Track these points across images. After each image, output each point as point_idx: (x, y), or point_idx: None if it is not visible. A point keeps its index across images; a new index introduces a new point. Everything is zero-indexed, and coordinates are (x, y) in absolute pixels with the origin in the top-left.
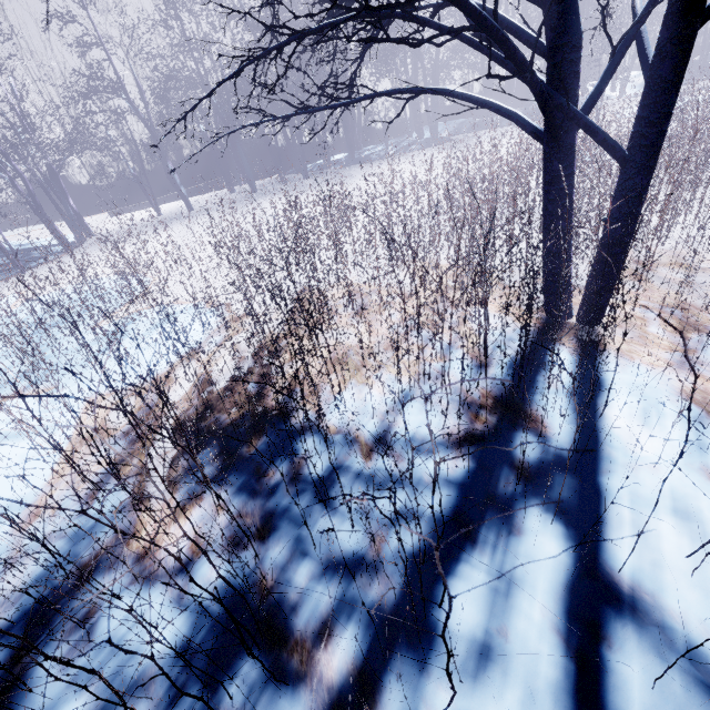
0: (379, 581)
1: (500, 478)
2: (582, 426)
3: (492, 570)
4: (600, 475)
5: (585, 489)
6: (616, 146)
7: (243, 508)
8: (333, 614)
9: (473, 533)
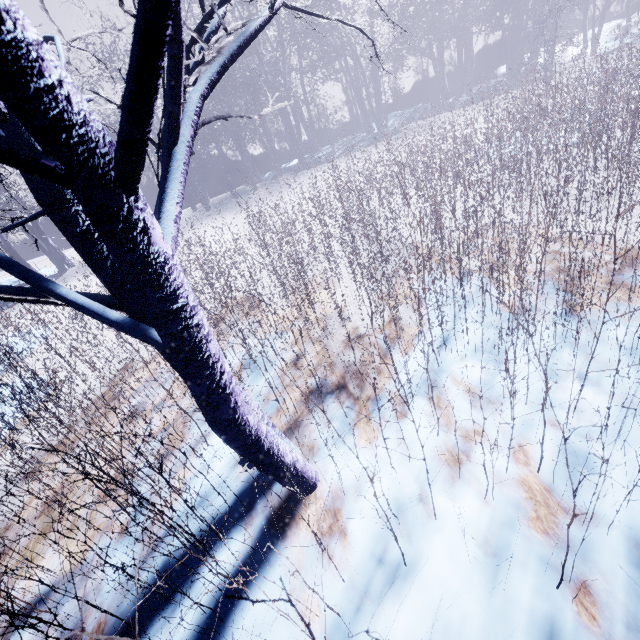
0: None
1: None
2: None
3: None
4: None
5: None
6: (148, 340)
7: None
8: None
9: None
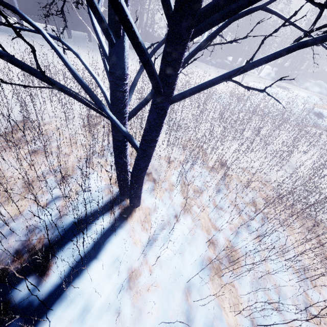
0: None
1: None
2: (63, 282)
3: None
4: (39, 323)
5: None
6: (132, 142)
7: None
8: None
9: None
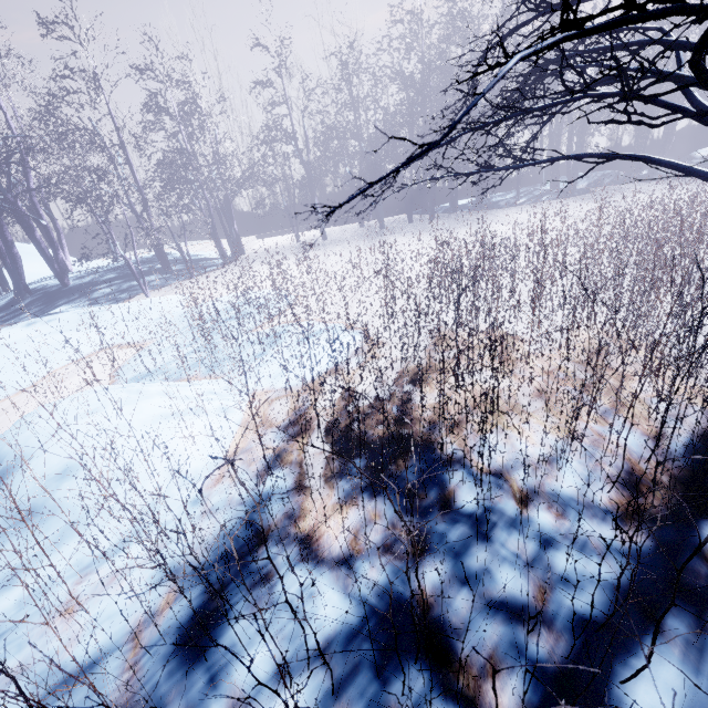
0: (547, 634)
1: (688, 565)
2: None
3: (686, 664)
4: None
5: None
6: None
7: (397, 521)
8: (498, 650)
9: (657, 615)
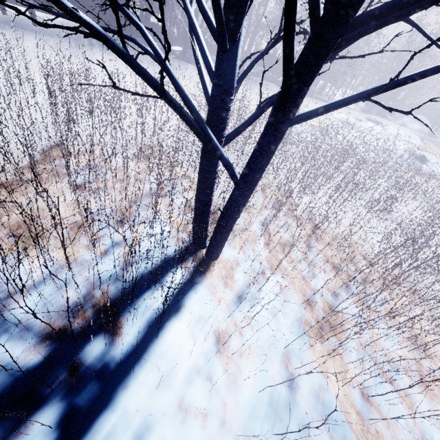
0: None
1: (52, 377)
2: (140, 343)
3: None
4: (119, 388)
5: (98, 401)
6: (232, 172)
7: None
8: None
9: None
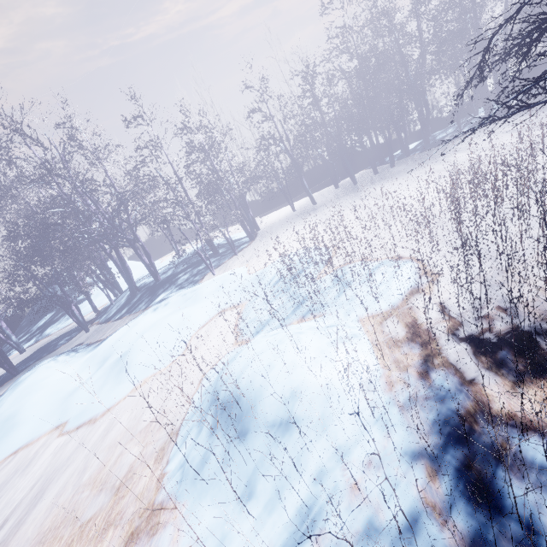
0: None
1: None
2: None
3: None
4: None
5: None
6: None
7: None
8: None
9: None
